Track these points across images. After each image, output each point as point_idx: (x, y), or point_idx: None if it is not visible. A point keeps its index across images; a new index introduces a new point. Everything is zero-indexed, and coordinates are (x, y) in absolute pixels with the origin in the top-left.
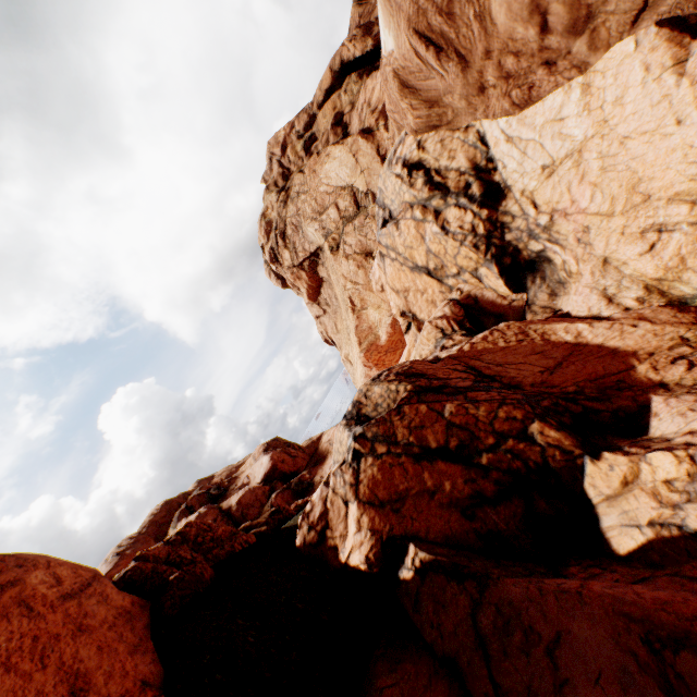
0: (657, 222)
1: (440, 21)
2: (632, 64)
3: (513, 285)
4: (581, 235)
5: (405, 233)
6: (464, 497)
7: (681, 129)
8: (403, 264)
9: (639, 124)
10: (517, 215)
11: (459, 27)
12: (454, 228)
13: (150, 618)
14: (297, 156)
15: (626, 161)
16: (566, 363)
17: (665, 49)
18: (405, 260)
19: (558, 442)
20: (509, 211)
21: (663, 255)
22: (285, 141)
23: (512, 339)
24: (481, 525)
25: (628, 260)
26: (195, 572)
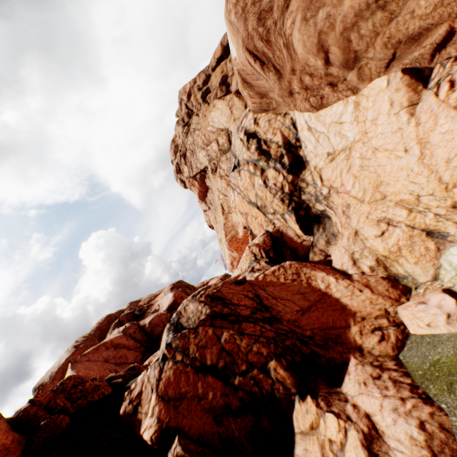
0: (387, 217)
1: (262, 45)
2: (383, 97)
3: (305, 230)
4: (345, 209)
5: (244, 179)
6: (218, 406)
7: (407, 155)
8: (243, 198)
9: (384, 143)
10: (310, 183)
11: (274, 50)
12: (271, 184)
13: (23, 451)
14: (197, 102)
15: (375, 166)
16: (314, 307)
17: (405, 92)
18: (244, 196)
19: (283, 379)
20: (305, 179)
21: (388, 242)
22: (190, 91)
23: (289, 277)
24: (224, 430)
25: (369, 238)
26: (56, 421)
